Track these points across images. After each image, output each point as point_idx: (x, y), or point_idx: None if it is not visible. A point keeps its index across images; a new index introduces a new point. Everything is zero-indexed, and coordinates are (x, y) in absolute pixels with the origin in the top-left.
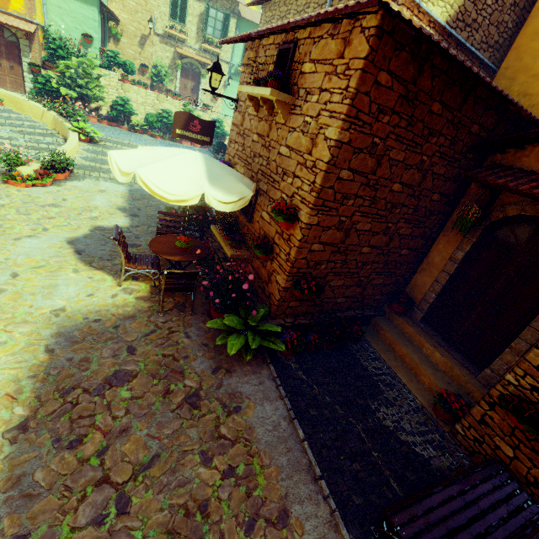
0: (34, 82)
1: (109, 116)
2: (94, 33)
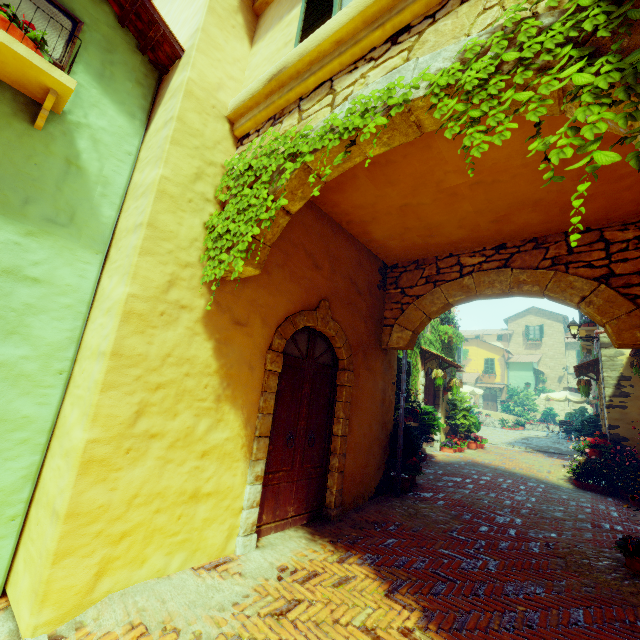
0: (502, 408)
1: (540, 419)
2: (531, 381)
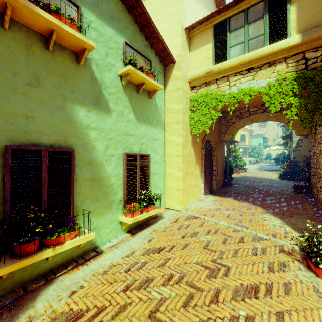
0: (248, 155)
1: (265, 159)
2: (261, 143)
